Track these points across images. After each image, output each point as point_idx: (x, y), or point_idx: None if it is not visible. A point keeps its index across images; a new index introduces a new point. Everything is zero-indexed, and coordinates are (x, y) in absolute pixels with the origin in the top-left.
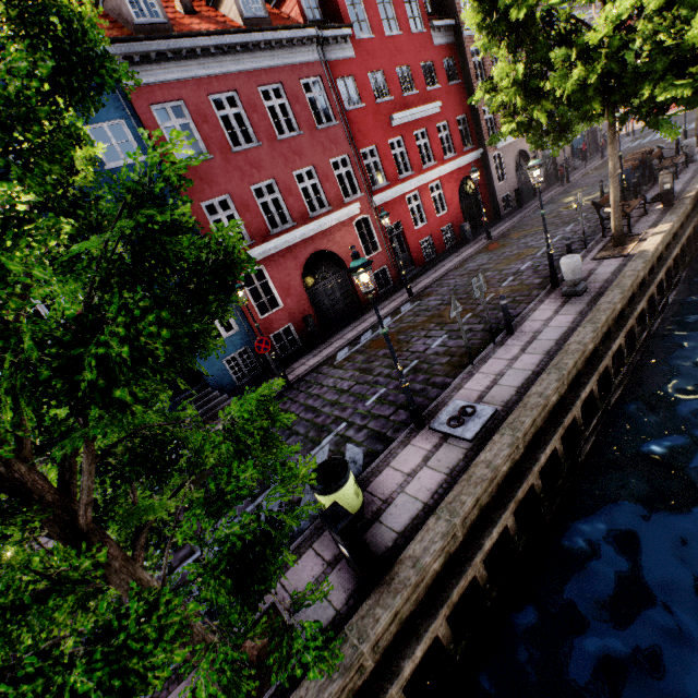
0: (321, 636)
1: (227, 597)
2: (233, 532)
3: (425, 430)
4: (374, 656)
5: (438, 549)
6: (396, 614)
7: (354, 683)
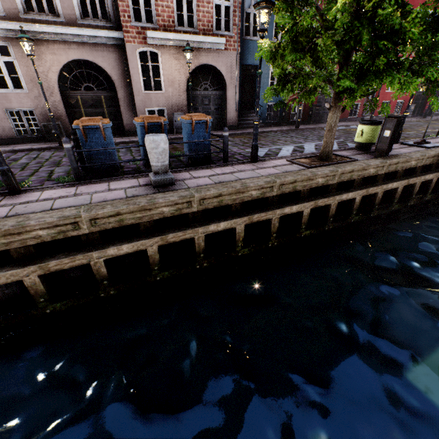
0: (435, 98)
1: (434, 53)
2: (433, 44)
3: (398, 144)
4: (386, 169)
5: (417, 157)
6: (397, 163)
7: (379, 170)
